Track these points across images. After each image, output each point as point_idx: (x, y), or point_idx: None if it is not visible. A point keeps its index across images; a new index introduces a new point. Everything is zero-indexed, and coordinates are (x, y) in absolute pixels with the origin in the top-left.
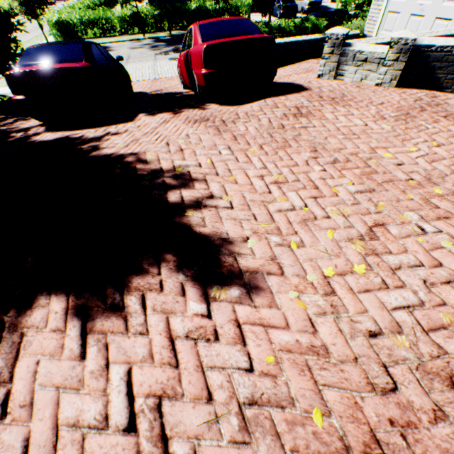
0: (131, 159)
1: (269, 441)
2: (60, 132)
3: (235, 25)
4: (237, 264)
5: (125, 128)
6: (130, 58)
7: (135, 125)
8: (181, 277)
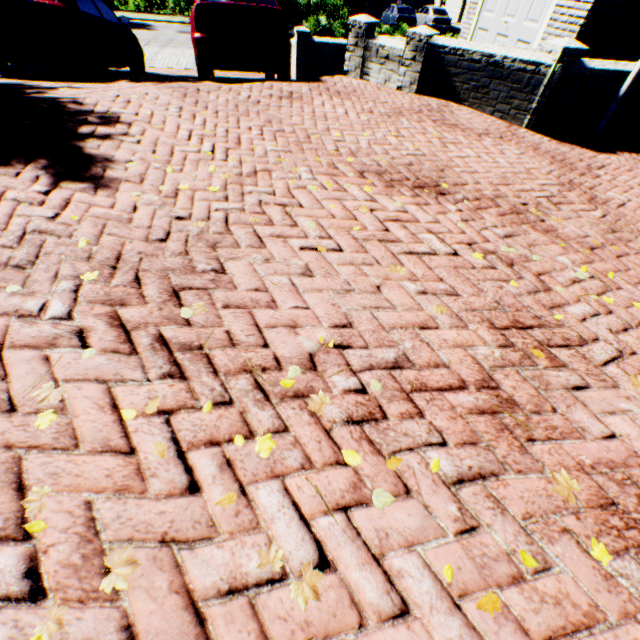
0: (67, 100)
1: (33, 249)
2: (15, 80)
3: None
4: (105, 174)
5: (93, 87)
6: (172, 42)
7: (107, 86)
8: (42, 173)
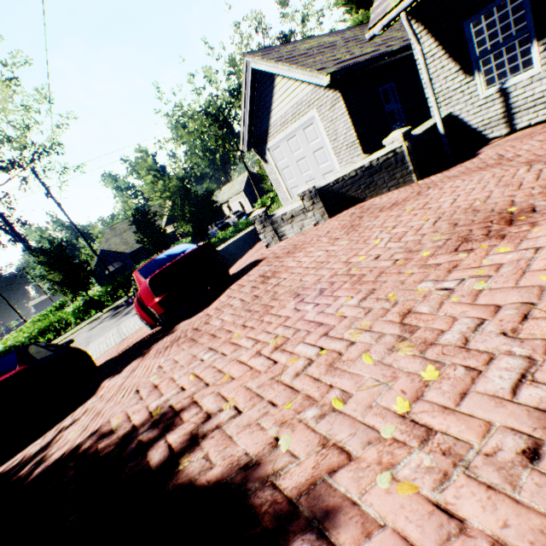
0: (90, 441)
1: None
2: None
3: (171, 253)
4: (282, 493)
5: (85, 409)
6: (91, 338)
7: (98, 397)
8: None
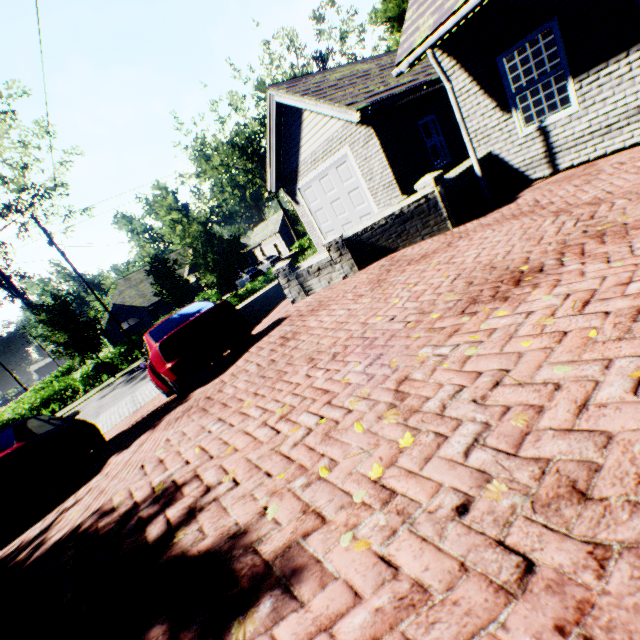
0: (91, 520)
1: None
2: None
3: (185, 312)
4: (261, 557)
5: (89, 488)
6: (101, 408)
7: (103, 475)
8: None
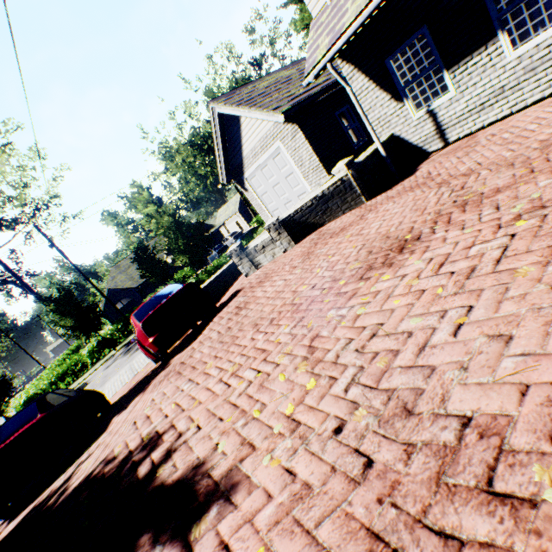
0: (99, 468)
1: None
2: (25, 509)
3: (161, 295)
4: (213, 479)
5: (98, 443)
6: (106, 377)
7: (108, 432)
8: (158, 550)
